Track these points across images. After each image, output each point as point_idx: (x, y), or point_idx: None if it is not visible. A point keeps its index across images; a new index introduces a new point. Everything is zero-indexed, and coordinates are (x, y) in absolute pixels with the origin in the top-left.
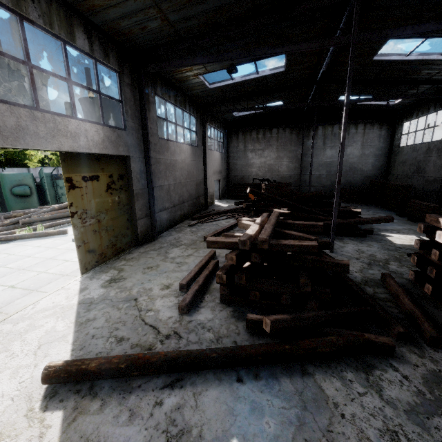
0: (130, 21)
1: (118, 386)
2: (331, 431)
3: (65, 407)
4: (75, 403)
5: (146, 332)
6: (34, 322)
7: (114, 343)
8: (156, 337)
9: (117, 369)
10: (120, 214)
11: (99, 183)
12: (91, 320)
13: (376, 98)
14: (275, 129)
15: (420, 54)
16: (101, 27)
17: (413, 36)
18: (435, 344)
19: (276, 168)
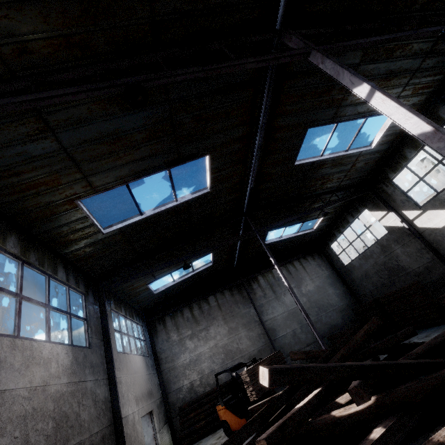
0: None
1: None
2: None
3: None
4: None
5: None
6: None
7: None
8: None
9: None
10: None
11: None
12: None
13: (310, 210)
14: (211, 297)
15: (330, 154)
16: None
17: (326, 123)
18: None
19: (235, 346)
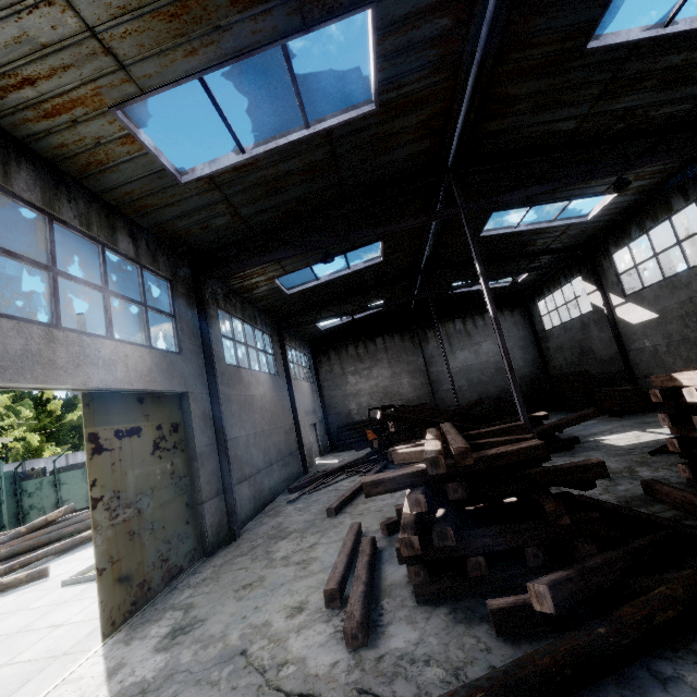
0: (190, 220)
1: None
2: None
3: None
4: None
5: None
6: None
7: None
8: None
9: None
10: (174, 495)
11: (141, 440)
12: None
13: (497, 276)
14: (379, 338)
15: (529, 224)
16: (150, 231)
17: (516, 207)
18: None
19: (395, 390)
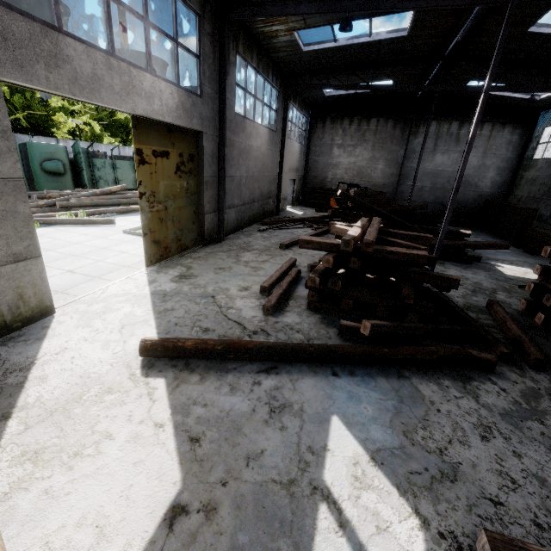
0: None
1: (213, 366)
2: (427, 420)
3: (165, 376)
4: (175, 374)
5: (232, 326)
6: (109, 306)
7: (200, 332)
8: (243, 331)
9: (213, 350)
10: (187, 204)
11: (169, 161)
12: (169, 310)
13: (518, 88)
14: (374, 119)
15: None
16: None
17: None
18: (538, 367)
19: (368, 172)
